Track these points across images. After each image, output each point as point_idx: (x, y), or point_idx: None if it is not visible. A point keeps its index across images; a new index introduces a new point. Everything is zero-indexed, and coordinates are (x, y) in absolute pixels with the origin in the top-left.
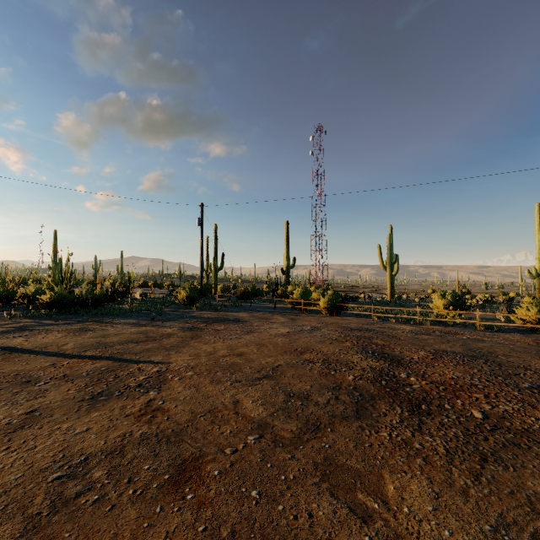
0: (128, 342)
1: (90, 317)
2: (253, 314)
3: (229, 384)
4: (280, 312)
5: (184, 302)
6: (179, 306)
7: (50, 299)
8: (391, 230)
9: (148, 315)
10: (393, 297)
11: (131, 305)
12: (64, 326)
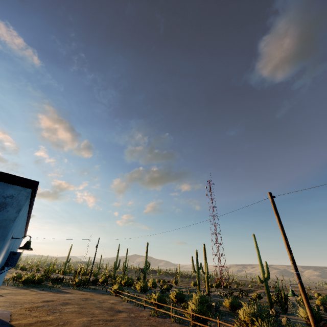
0: (15, 293)
1: (29, 287)
2: (87, 292)
3: (3, 299)
4: (102, 293)
5: (74, 285)
6: (73, 287)
7: (24, 279)
8: (204, 247)
9: (47, 289)
10: (208, 293)
11: (51, 284)
12: (14, 289)
